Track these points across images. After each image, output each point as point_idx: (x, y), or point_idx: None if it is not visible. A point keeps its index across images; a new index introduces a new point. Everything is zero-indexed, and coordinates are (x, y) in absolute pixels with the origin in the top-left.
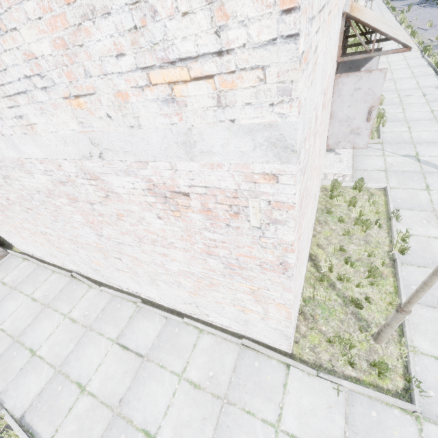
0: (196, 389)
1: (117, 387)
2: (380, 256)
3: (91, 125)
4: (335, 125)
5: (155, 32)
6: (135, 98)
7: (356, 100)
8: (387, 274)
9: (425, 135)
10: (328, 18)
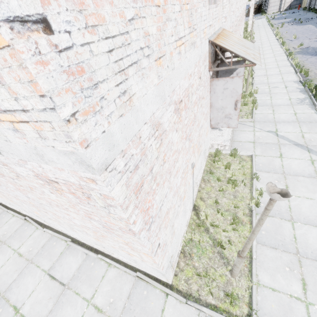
0: (99, 313)
1: (42, 310)
2: (242, 207)
3: None
4: (214, 112)
5: None
6: None
7: (226, 96)
8: (246, 222)
9: (283, 116)
10: (158, 62)
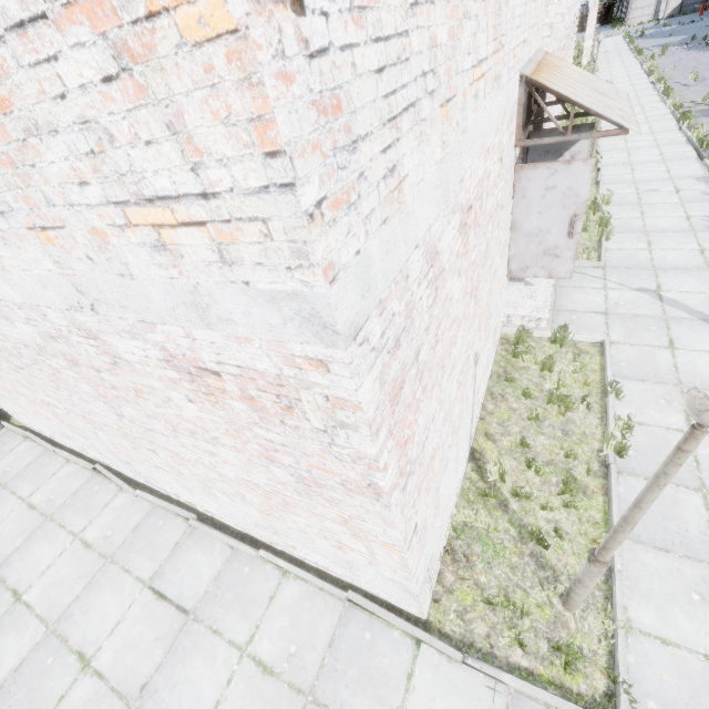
0: (266, 675)
1: (140, 663)
2: (585, 457)
3: (70, 267)
4: (520, 241)
5: (118, 160)
6: (117, 240)
7: (551, 205)
8: (594, 490)
9: (674, 256)
10: (445, 110)
